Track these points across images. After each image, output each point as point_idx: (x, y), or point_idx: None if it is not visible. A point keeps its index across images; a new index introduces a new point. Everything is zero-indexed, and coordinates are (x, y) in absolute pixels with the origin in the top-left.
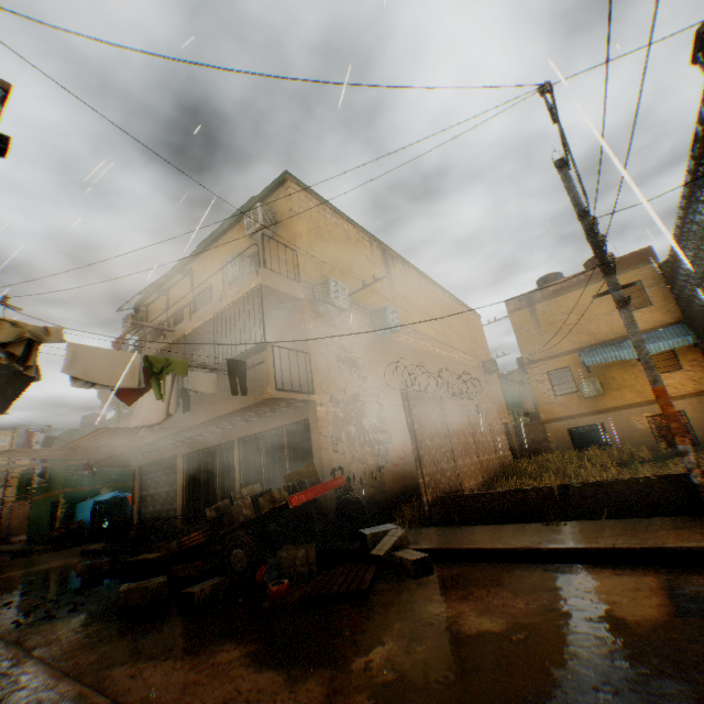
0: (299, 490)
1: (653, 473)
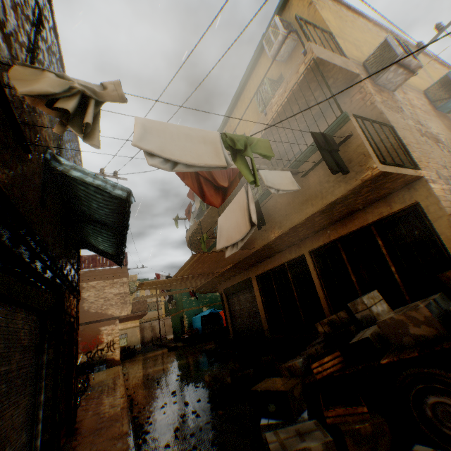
0: None
1: None
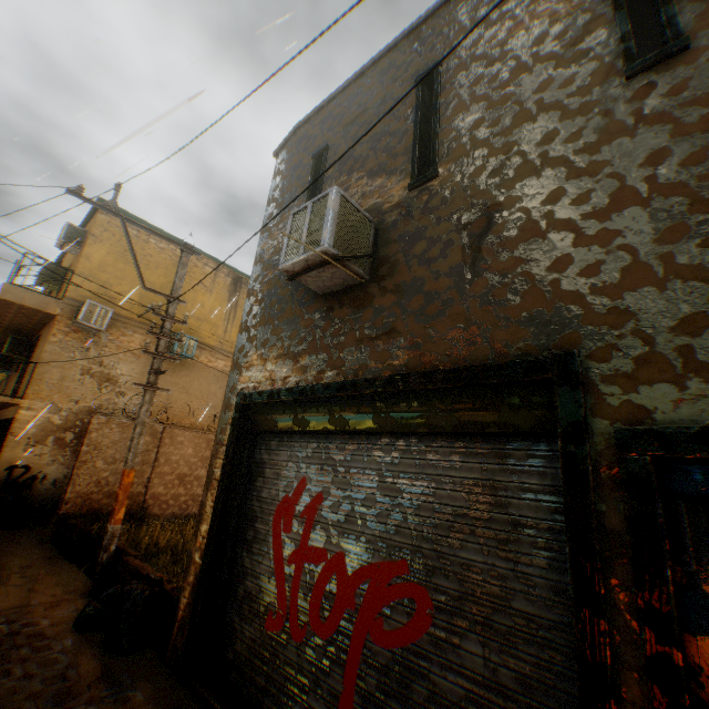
0: None
1: None
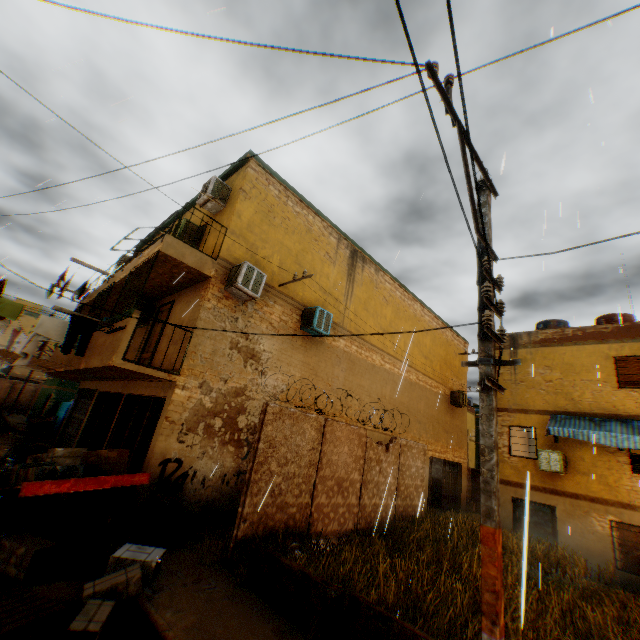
0: (67, 476)
1: (564, 607)
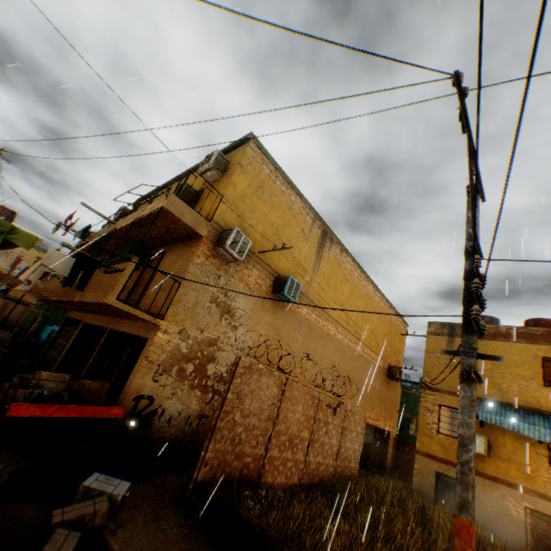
0: (51, 400)
1: None
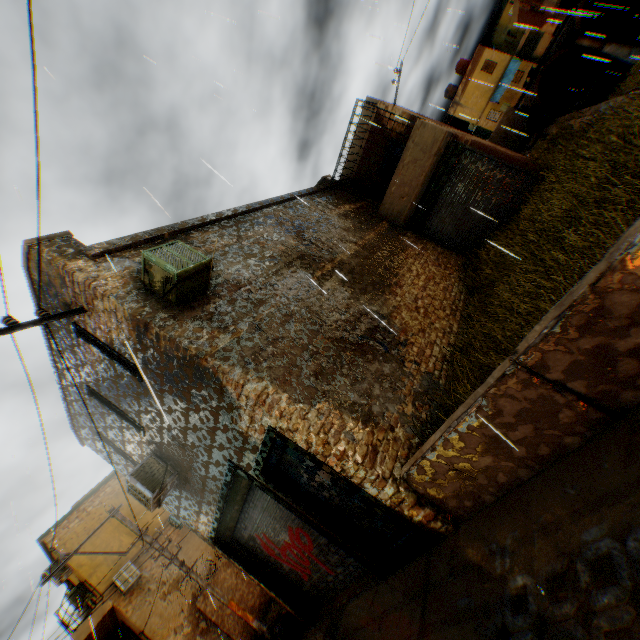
0: None
1: None
